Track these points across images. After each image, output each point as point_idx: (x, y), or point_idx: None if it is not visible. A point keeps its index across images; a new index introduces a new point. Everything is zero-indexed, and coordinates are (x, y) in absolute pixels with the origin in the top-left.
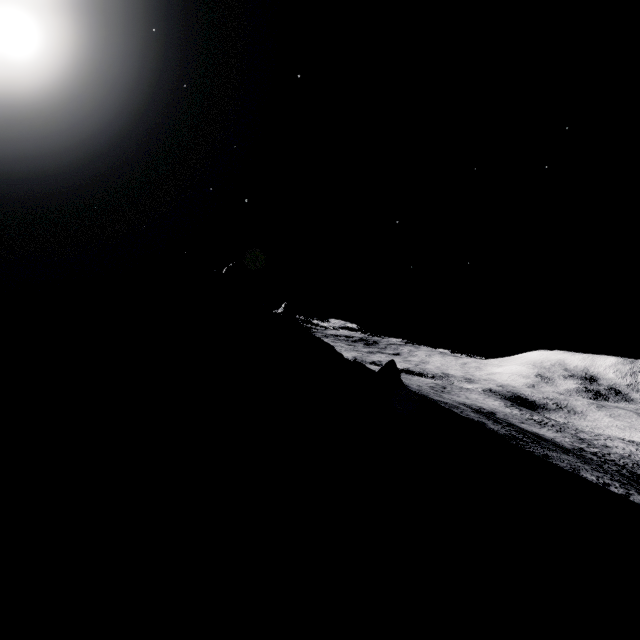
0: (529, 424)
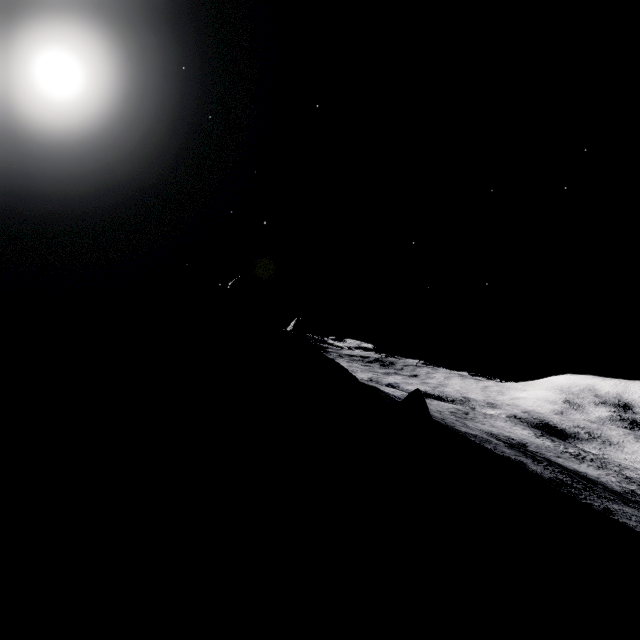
0: (566, 458)
